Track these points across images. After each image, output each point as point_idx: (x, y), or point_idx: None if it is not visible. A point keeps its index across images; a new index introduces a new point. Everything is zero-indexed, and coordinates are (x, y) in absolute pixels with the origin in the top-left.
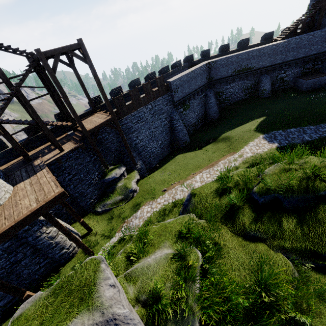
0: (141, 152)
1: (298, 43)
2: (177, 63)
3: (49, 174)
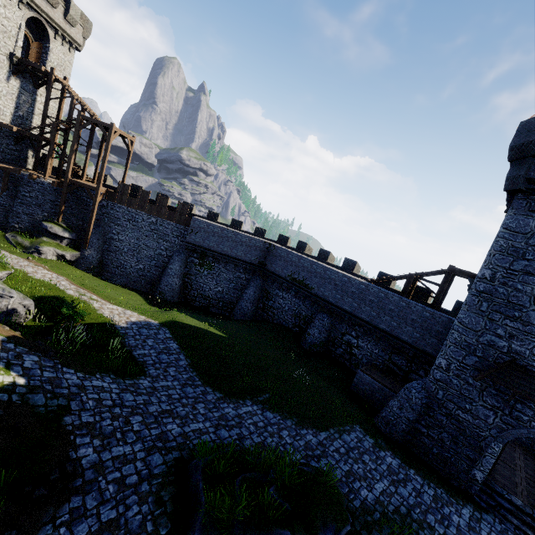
0: (112, 251)
1: (381, 299)
2: (258, 230)
3: None
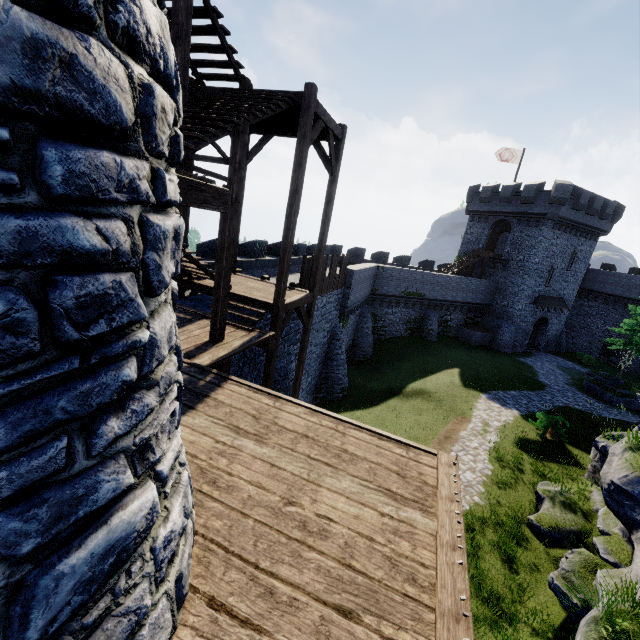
0: None
1: (468, 284)
2: (327, 249)
3: (286, 402)
